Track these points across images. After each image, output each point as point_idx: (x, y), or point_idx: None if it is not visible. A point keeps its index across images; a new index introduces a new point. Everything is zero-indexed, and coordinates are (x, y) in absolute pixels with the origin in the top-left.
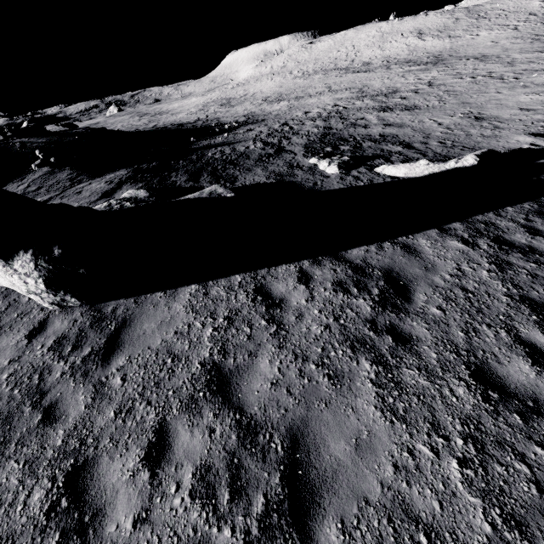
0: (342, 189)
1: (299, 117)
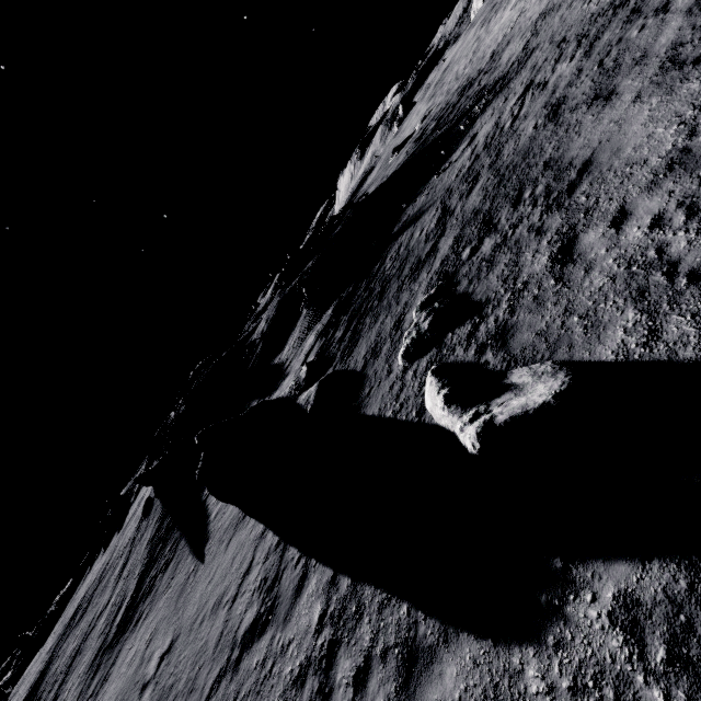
0: (371, 418)
1: (579, 22)
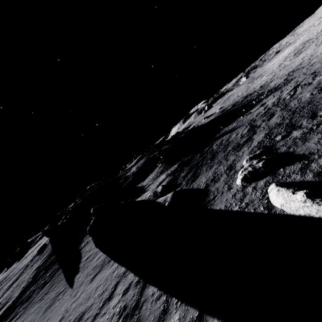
0: (218, 210)
1: None
